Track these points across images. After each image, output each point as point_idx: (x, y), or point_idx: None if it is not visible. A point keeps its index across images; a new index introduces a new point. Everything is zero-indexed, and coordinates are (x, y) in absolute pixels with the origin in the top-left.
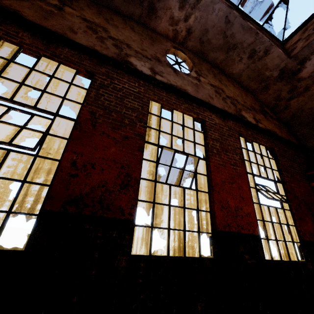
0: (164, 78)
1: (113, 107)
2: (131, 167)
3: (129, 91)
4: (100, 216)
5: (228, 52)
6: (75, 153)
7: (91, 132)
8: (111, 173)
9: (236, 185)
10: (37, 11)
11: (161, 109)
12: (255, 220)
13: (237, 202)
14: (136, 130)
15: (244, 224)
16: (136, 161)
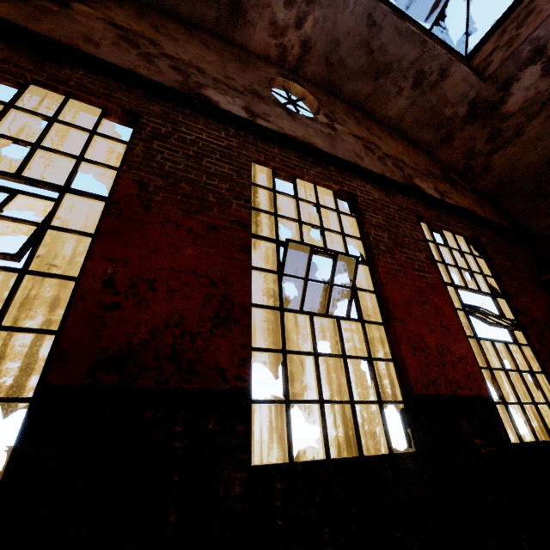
0: (272, 124)
1: (181, 172)
2: (231, 282)
3: (211, 146)
4: (176, 387)
5: (378, 80)
6: (110, 261)
7: (143, 219)
8: (191, 298)
9: (431, 305)
10: (16, 5)
11: (273, 176)
12: (478, 368)
13: (439, 337)
14: (232, 214)
15: (460, 379)
16: (238, 271)
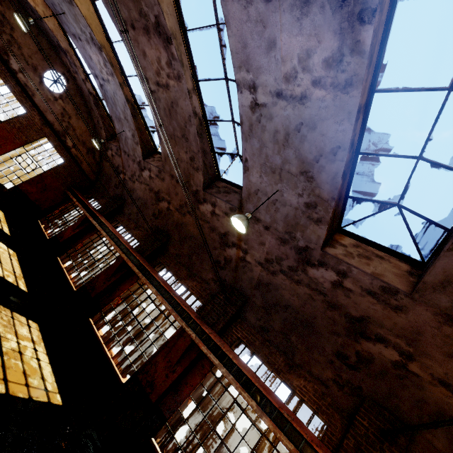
0: (26, 79)
1: None
2: None
3: None
4: None
5: (91, 109)
6: None
7: None
8: None
9: (5, 142)
10: None
11: (2, 86)
12: None
13: None
14: None
15: None
16: None
